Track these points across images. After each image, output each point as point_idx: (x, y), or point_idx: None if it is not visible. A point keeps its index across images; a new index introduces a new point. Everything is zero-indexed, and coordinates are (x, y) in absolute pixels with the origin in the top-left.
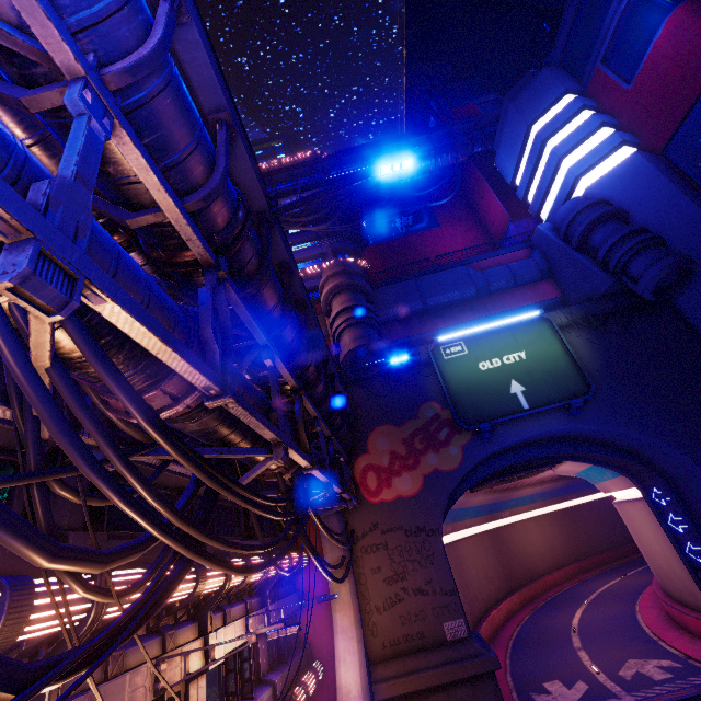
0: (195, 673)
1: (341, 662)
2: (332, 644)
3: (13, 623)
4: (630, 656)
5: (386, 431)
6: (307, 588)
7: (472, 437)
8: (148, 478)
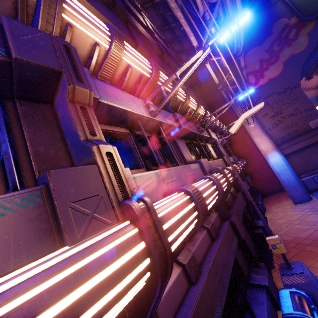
0: (212, 121)
1: (259, 144)
2: (248, 153)
3: (156, 70)
4: None
5: (253, 51)
6: (230, 138)
7: (315, 25)
8: None
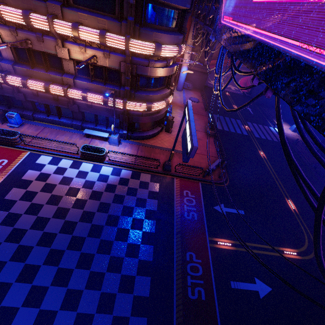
0: None
1: (185, 58)
2: None
3: None
4: (231, 85)
5: None
6: None
7: None
8: (203, 31)
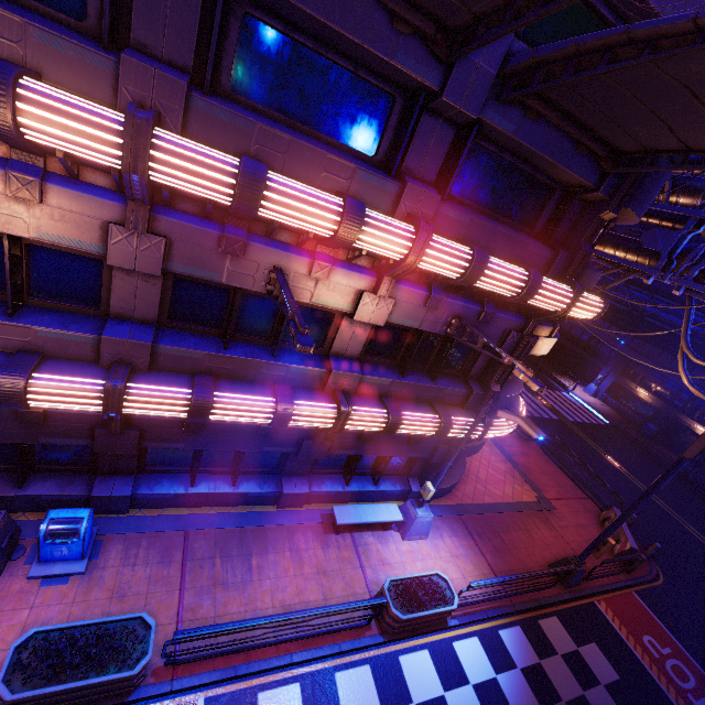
0: None
1: None
2: None
3: None
4: None
5: None
6: None
7: None
8: None
